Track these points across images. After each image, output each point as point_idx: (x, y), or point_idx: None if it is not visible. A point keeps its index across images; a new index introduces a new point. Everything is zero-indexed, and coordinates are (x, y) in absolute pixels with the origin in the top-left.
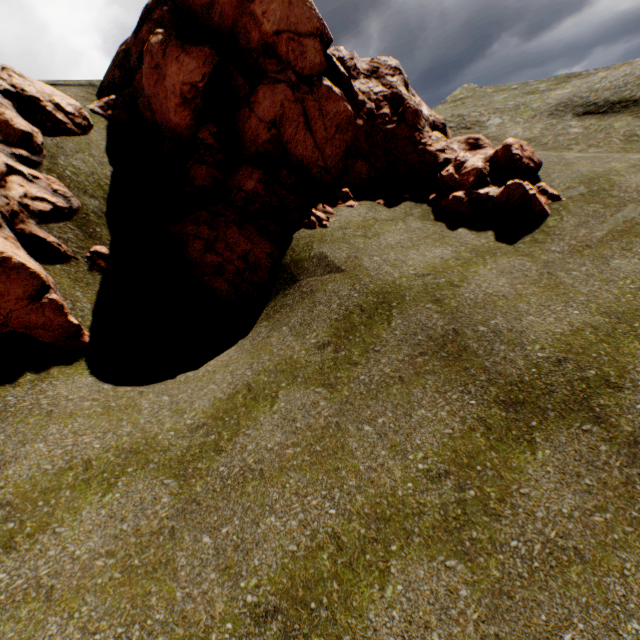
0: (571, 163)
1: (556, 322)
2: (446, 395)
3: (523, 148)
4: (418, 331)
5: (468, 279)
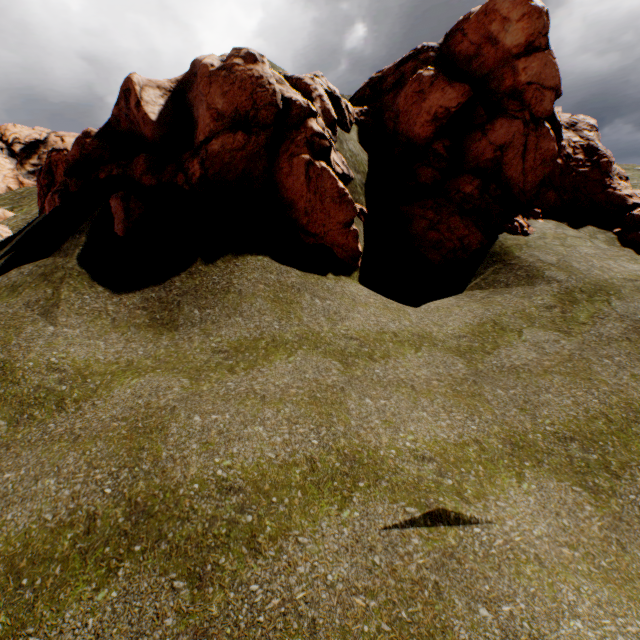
0: None
1: None
2: None
3: None
4: (637, 313)
5: None
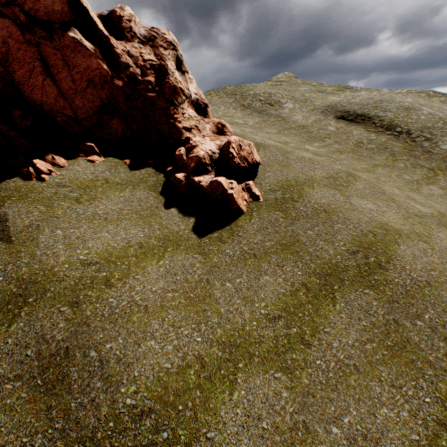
0: (289, 164)
1: (173, 352)
2: None
3: (242, 147)
4: (33, 343)
5: (129, 277)
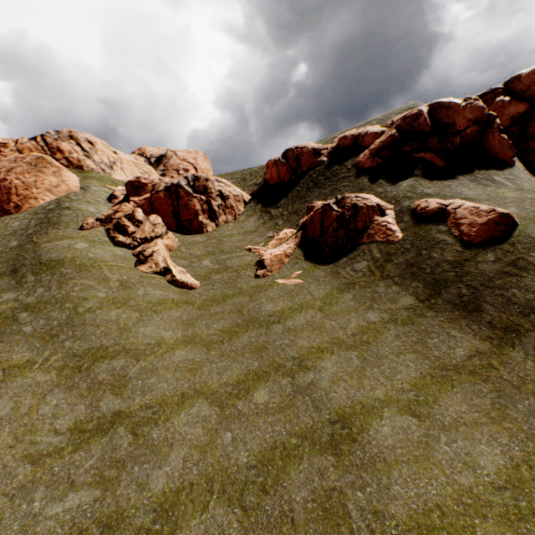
0: None
1: None
2: None
3: None
4: None
5: None
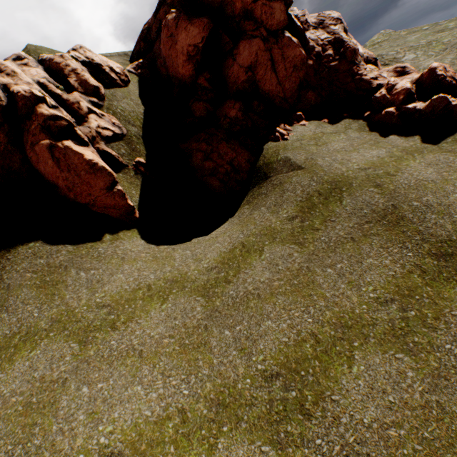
0: None
1: None
2: (388, 249)
3: (446, 69)
4: (364, 207)
5: (401, 170)
